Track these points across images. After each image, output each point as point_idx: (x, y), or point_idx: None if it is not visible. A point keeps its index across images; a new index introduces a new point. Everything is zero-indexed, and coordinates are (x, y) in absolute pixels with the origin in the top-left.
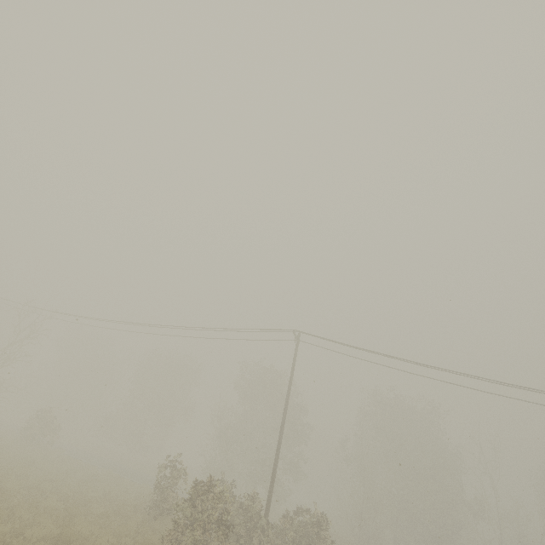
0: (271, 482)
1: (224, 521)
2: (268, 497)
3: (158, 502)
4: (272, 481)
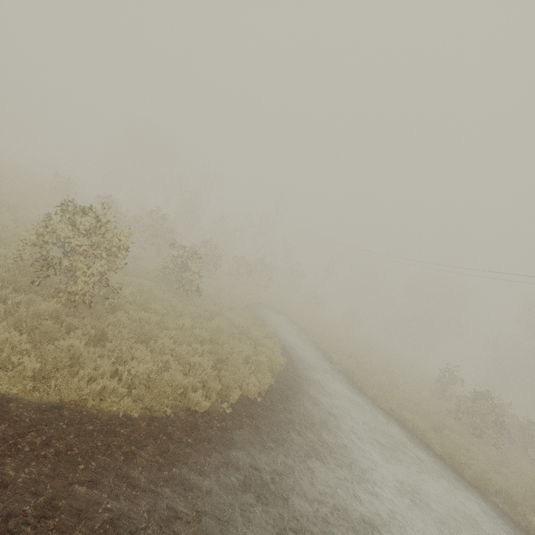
0: None
1: (498, 422)
2: None
3: (440, 390)
4: None
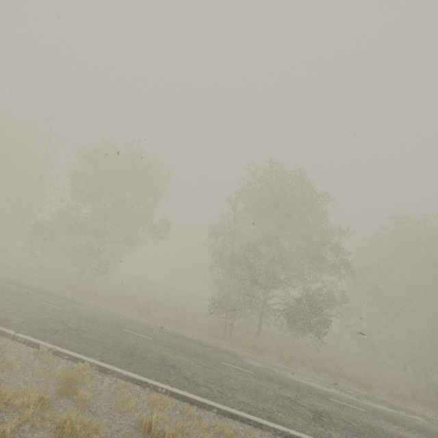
0: None
1: None
2: None
3: None
4: None
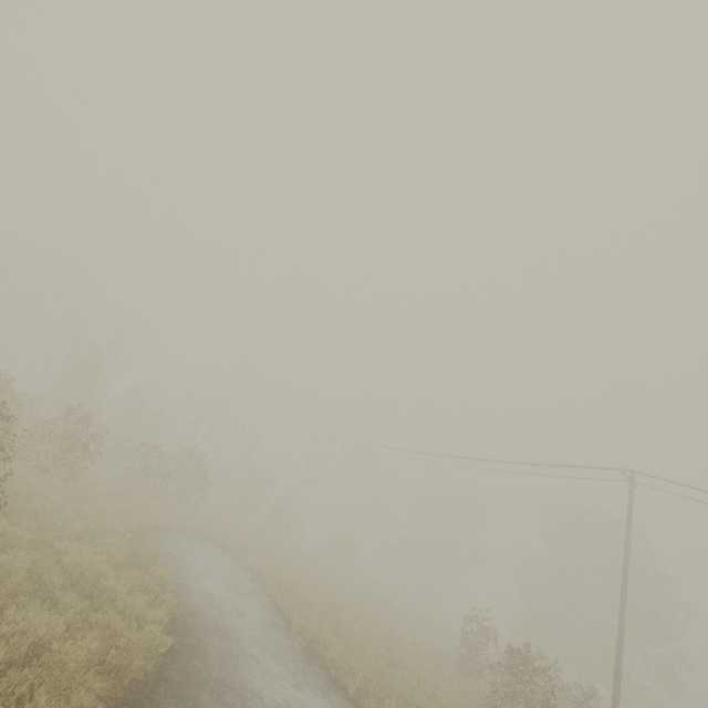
0: (614, 679)
1: (551, 704)
2: (613, 699)
3: (467, 658)
4: (615, 678)
